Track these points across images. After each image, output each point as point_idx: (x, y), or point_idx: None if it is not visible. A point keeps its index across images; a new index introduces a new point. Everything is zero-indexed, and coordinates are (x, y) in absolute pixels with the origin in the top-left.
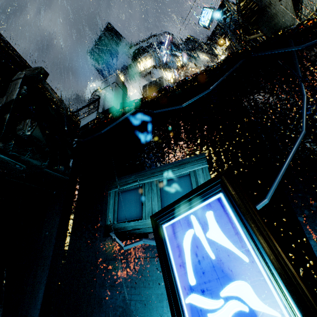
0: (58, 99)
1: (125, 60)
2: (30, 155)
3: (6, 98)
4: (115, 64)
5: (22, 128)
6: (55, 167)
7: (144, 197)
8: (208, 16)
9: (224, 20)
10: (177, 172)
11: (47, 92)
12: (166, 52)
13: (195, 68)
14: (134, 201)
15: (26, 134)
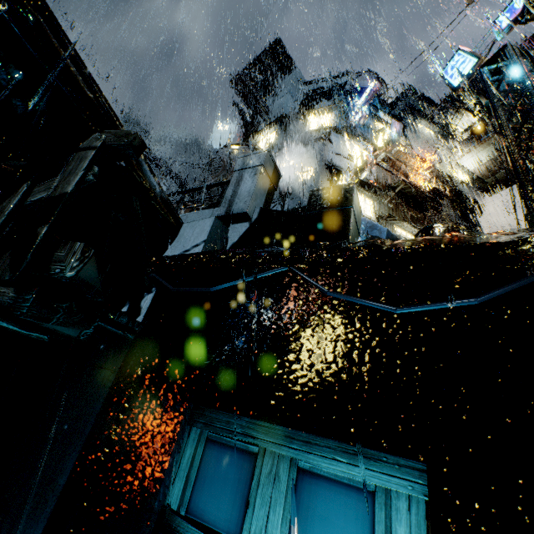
0: (153, 183)
1: (288, 104)
2: (63, 318)
3: (55, 186)
4: (269, 107)
5: (63, 259)
6: (111, 314)
7: (257, 487)
8: (463, 68)
9: (495, 82)
10: (344, 468)
11: (137, 170)
12: (361, 108)
13: (405, 147)
14: (233, 485)
15: (66, 276)
